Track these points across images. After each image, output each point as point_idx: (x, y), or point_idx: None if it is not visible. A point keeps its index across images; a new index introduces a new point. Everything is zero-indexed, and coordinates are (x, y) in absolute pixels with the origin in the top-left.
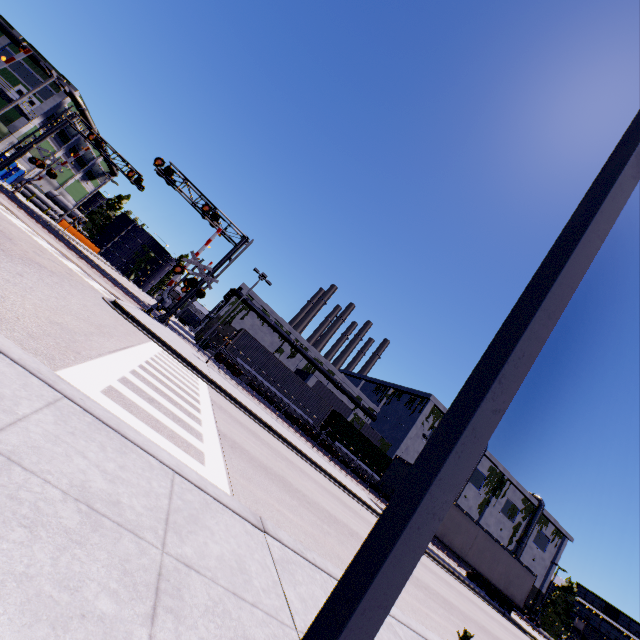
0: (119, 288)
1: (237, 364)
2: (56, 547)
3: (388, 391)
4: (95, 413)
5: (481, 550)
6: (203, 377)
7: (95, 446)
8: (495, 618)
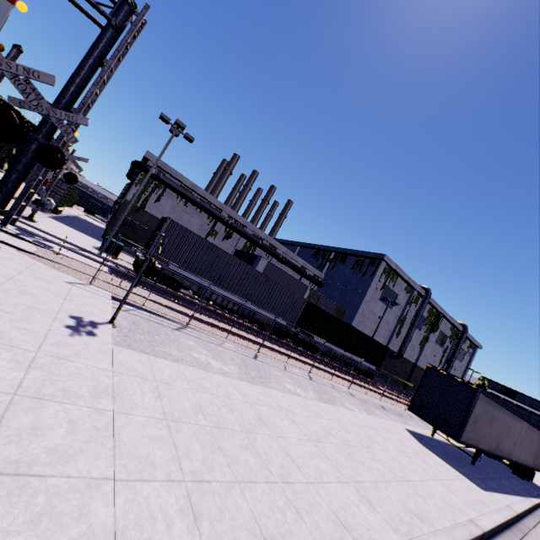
0: None
1: (171, 274)
2: None
3: (330, 255)
4: None
5: (522, 442)
6: None
7: None
8: None
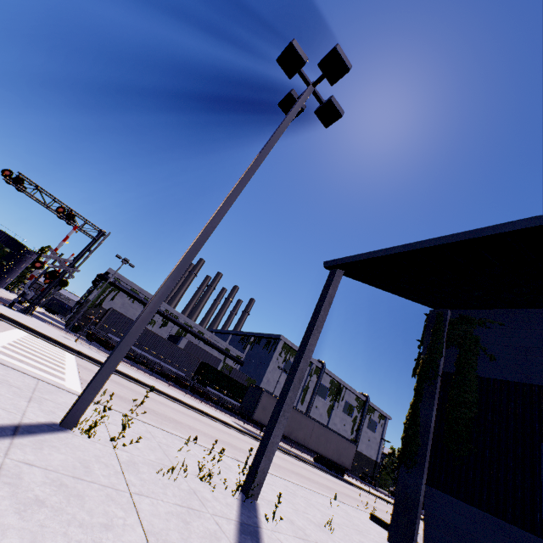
0: None
1: (109, 339)
2: None
3: (250, 339)
4: None
5: (318, 437)
6: (71, 351)
7: None
8: (323, 476)
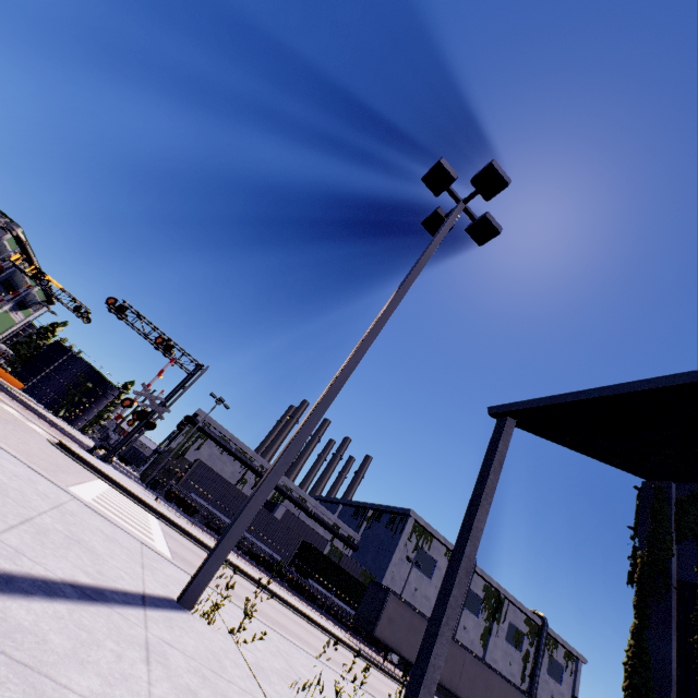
0: (56, 428)
1: (191, 500)
2: (102, 540)
3: (367, 513)
4: (93, 507)
5: (472, 678)
6: (153, 512)
7: (99, 520)
8: None
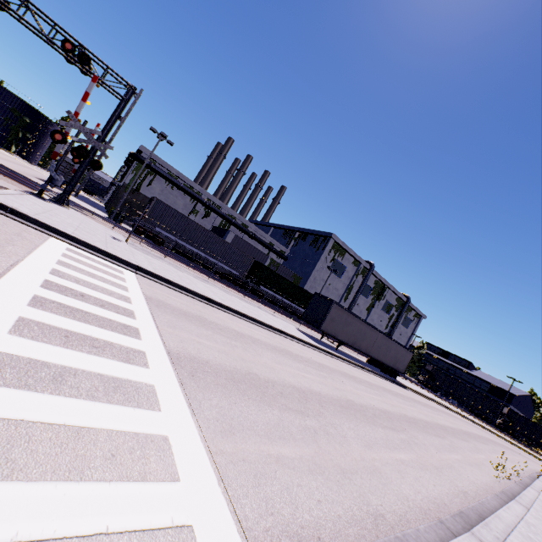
0: None
1: (157, 234)
2: None
3: (295, 234)
4: None
5: (379, 346)
6: (128, 266)
7: None
8: (396, 392)
